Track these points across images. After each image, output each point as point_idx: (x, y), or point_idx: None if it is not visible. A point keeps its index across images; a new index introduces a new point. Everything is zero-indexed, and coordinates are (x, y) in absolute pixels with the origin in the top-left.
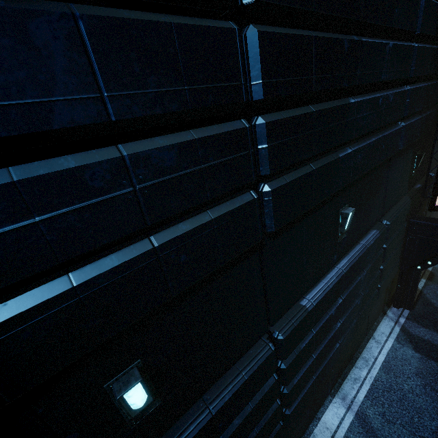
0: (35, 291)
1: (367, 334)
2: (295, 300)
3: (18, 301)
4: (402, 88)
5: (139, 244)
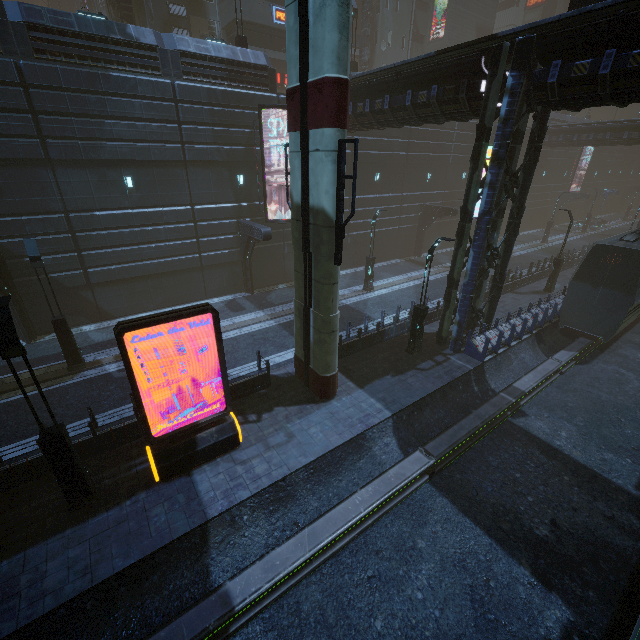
0: None
1: (208, 297)
2: (87, 207)
3: None
4: (171, 125)
5: None
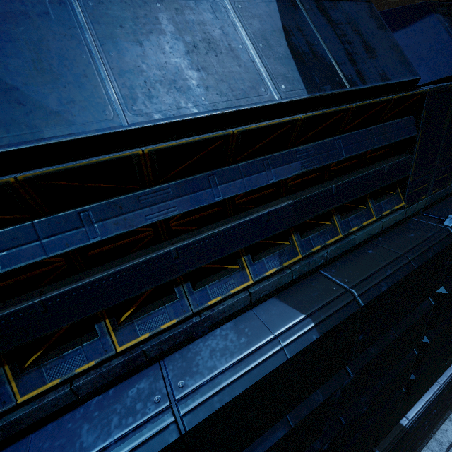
0: None
1: None
2: (397, 422)
3: None
4: None
5: None
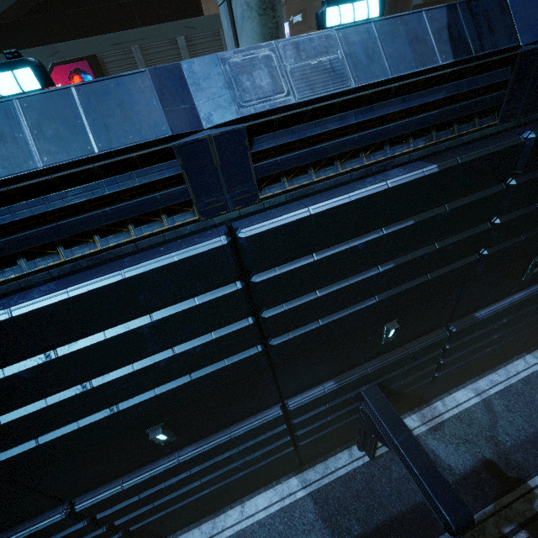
0: (393, 289)
1: (518, 354)
2: (471, 312)
3: (389, 292)
4: None
5: (423, 277)
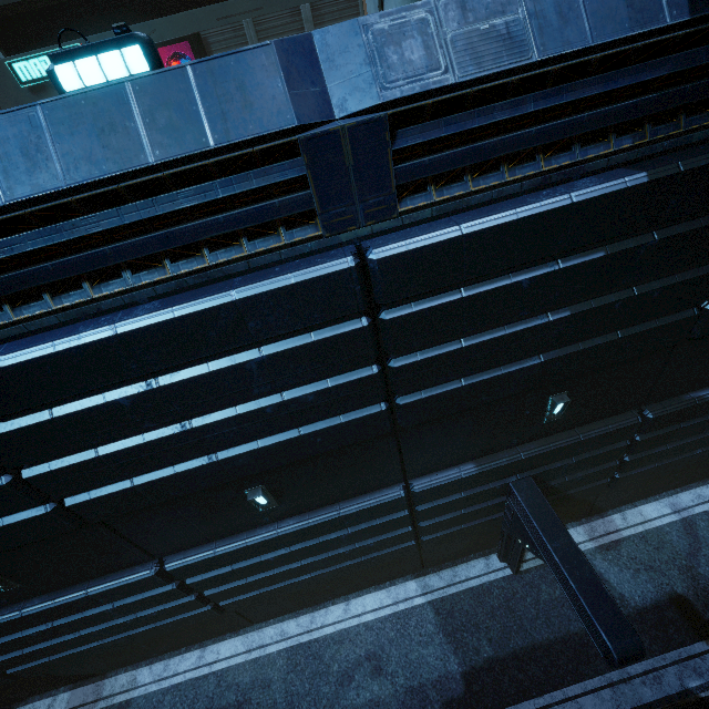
0: (566, 348)
1: None
2: (678, 393)
3: (560, 350)
4: None
5: (611, 335)
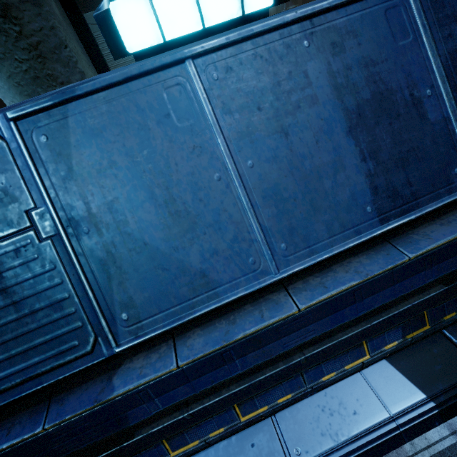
0: None
1: None
2: None
3: None
4: None
5: None
